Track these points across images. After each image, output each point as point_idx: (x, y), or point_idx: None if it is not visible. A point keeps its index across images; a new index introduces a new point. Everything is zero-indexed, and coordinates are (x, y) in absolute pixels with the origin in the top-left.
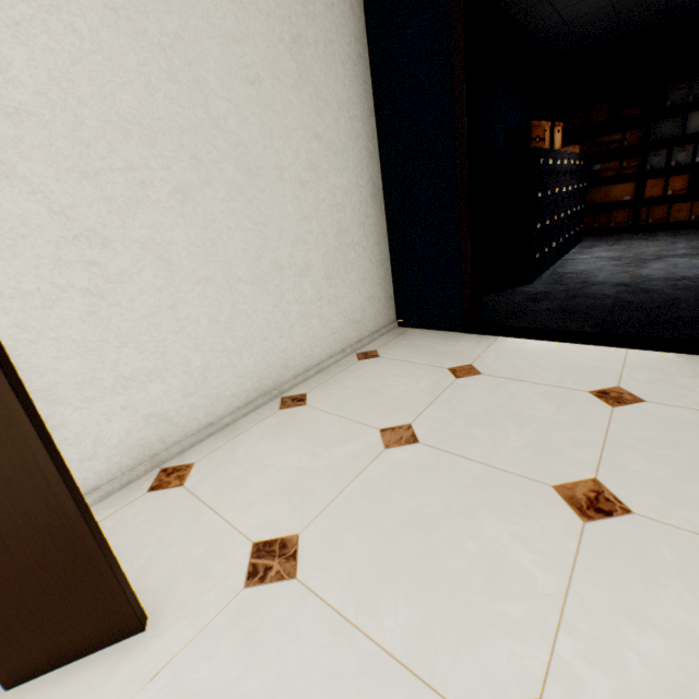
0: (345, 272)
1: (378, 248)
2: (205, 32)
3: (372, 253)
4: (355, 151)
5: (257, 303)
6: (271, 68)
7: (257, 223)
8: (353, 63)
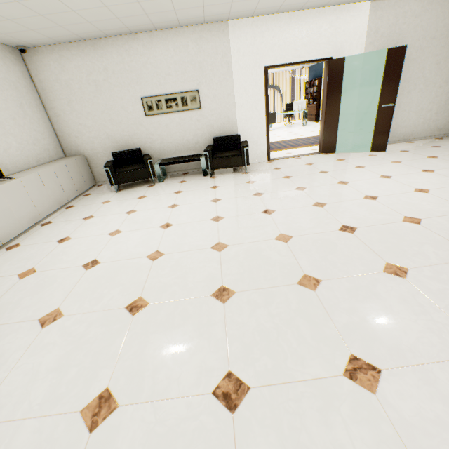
0: (443, 113)
1: None
2: (430, 56)
3: None
4: None
5: (412, 117)
6: (444, 59)
7: (421, 98)
8: None
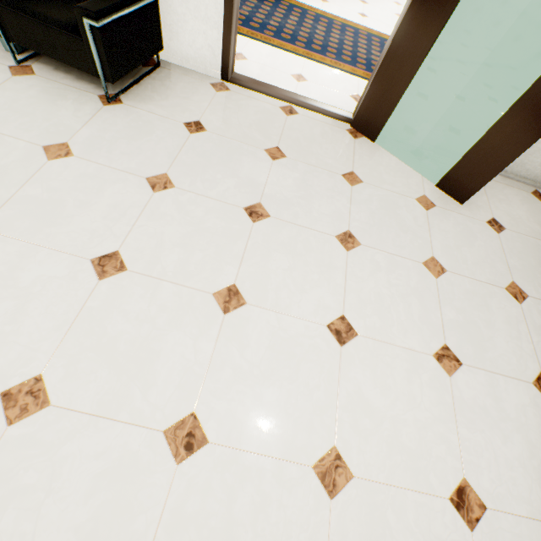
0: None
1: None
2: None
3: None
4: None
5: None
6: None
7: None
8: None
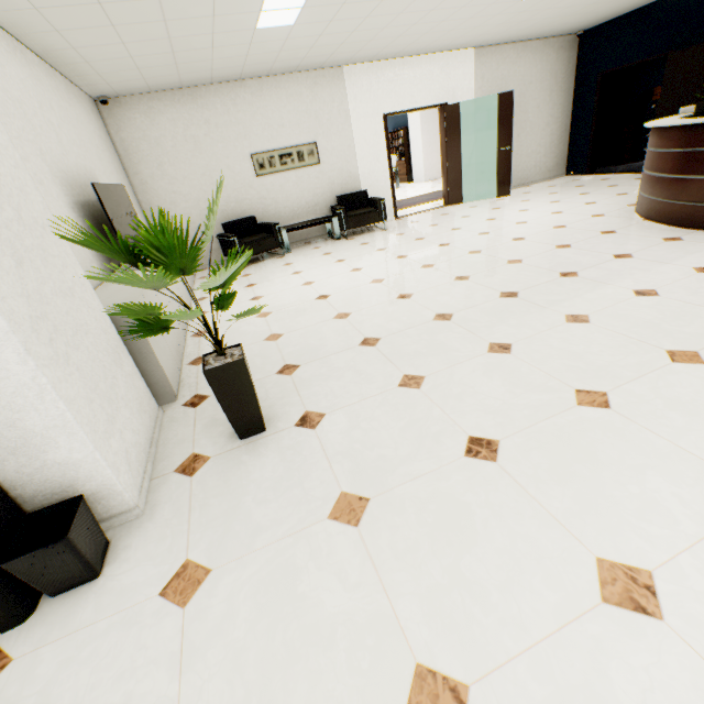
0: (550, 155)
1: (563, 147)
2: (531, 101)
3: (561, 149)
4: (562, 117)
5: (525, 161)
6: (542, 102)
7: (530, 141)
8: (567, 91)
